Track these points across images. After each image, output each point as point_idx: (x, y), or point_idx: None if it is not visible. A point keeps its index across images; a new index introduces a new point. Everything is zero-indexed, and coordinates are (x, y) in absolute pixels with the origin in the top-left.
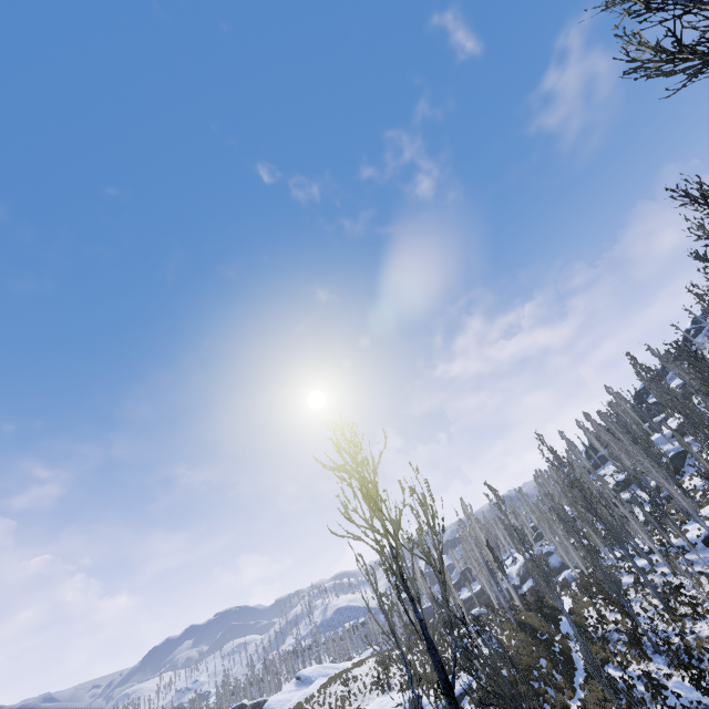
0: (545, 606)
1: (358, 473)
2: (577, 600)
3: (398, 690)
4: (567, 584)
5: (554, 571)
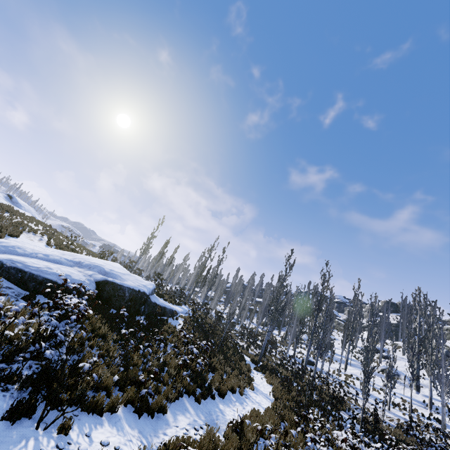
0: None
1: None
2: None
3: None
4: None
5: None
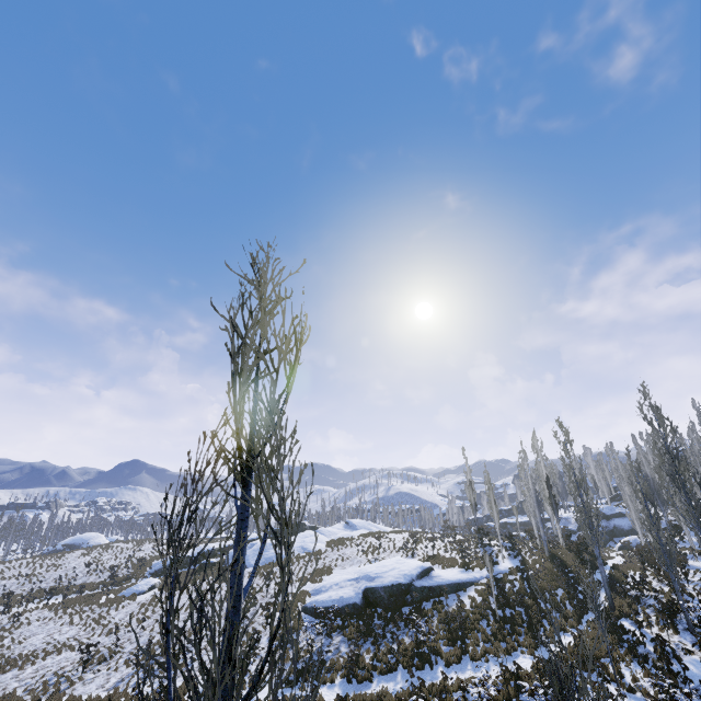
0: (589, 553)
1: (252, 281)
2: (630, 563)
3: (418, 559)
4: (628, 547)
5: (620, 531)
